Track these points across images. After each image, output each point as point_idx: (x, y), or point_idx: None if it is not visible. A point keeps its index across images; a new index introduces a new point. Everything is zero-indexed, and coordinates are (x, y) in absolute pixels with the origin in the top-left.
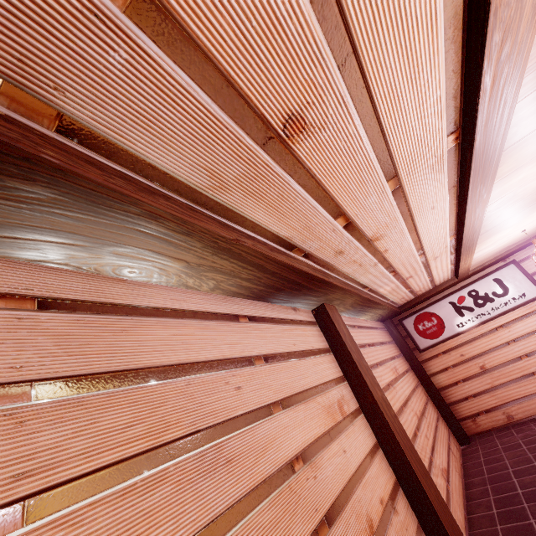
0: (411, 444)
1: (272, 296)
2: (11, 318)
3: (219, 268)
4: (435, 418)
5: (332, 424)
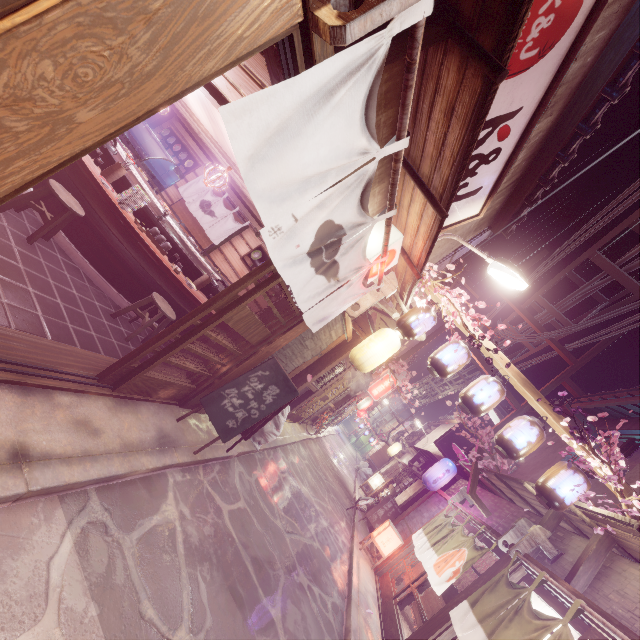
0: None
1: None
2: None
3: None
4: None
5: None
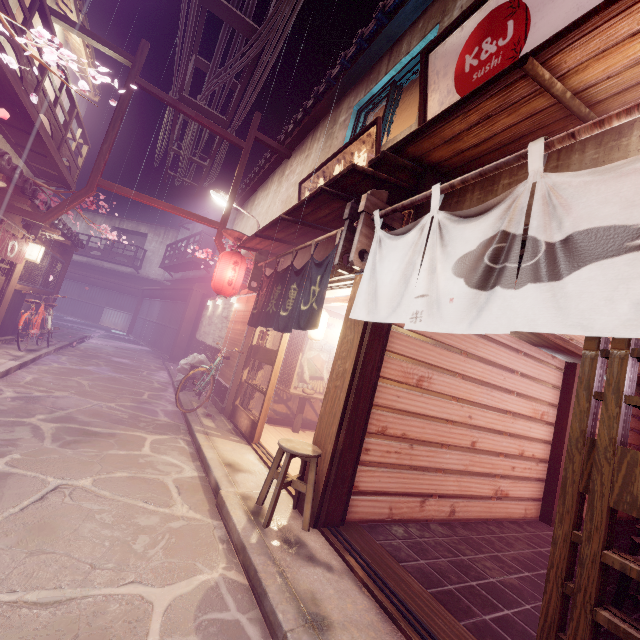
0: None
1: (543, 348)
2: (468, 335)
3: (525, 335)
4: None
5: (532, 416)
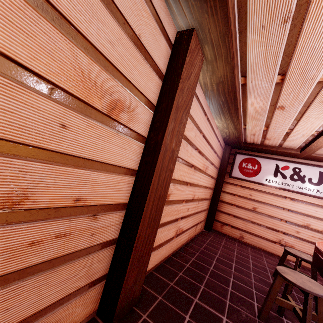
0: (165, 196)
1: None
2: None
3: None
4: (204, 209)
5: (74, 91)
